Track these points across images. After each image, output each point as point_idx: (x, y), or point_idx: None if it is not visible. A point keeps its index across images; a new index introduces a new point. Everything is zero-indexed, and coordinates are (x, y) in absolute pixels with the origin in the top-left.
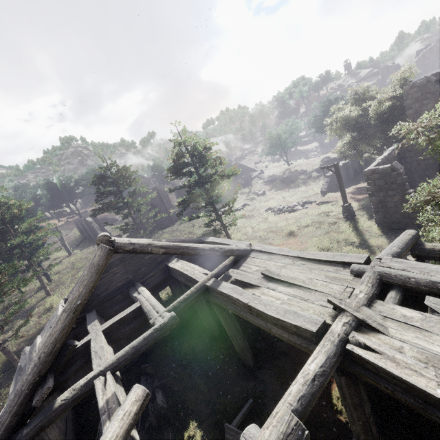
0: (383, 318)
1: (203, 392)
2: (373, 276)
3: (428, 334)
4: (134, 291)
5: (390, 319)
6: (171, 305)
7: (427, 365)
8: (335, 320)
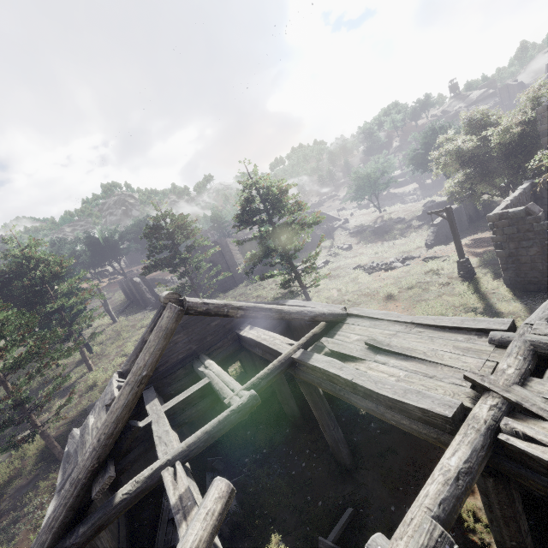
0: (546, 401)
1: (286, 496)
2: (524, 347)
3: None
4: (199, 365)
5: None
6: (249, 382)
7: None
8: (478, 402)
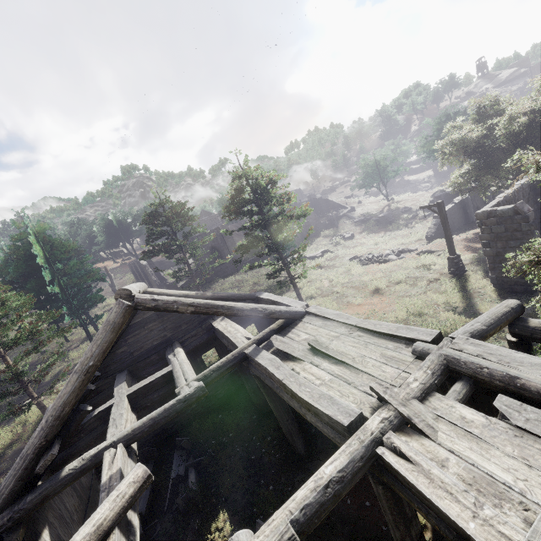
0: (436, 418)
1: (241, 479)
2: (437, 361)
3: (486, 446)
4: (170, 352)
5: (444, 420)
6: (202, 373)
7: (471, 488)
8: (374, 414)
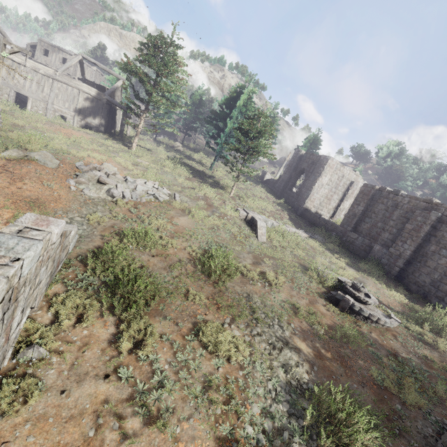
0: None
1: None
2: None
3: None
4: None
5: None
6: None
7: None
8: None
